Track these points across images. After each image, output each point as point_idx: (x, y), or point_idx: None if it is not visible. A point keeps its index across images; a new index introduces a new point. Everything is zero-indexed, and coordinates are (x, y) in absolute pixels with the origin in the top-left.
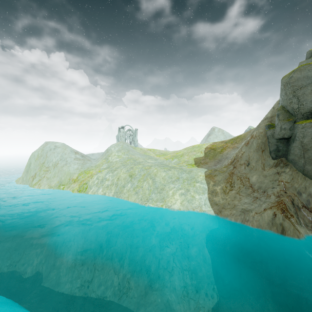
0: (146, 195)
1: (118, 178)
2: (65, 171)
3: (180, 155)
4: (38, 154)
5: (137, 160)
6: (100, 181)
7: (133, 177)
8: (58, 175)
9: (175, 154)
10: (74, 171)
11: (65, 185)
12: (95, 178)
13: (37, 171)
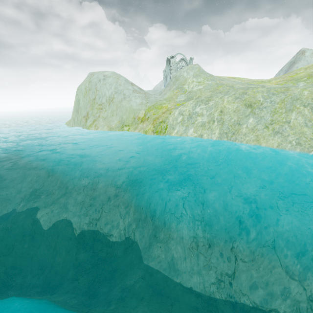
0: (309, 136)
1: (221, 110)
2: (126, 108)
3: (306, 77)
4: (86, 87)
5: (233, 86)
6: (186, 118)
7: (256, 106)
8: (117, 113)
9: (289, 77)
10: (138, 107)
11: (129, 126)
12: (177, 114)
13: (89, 110)
